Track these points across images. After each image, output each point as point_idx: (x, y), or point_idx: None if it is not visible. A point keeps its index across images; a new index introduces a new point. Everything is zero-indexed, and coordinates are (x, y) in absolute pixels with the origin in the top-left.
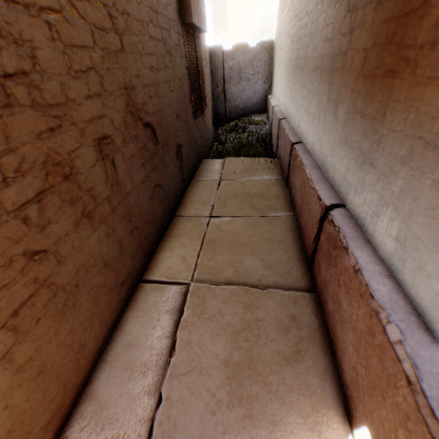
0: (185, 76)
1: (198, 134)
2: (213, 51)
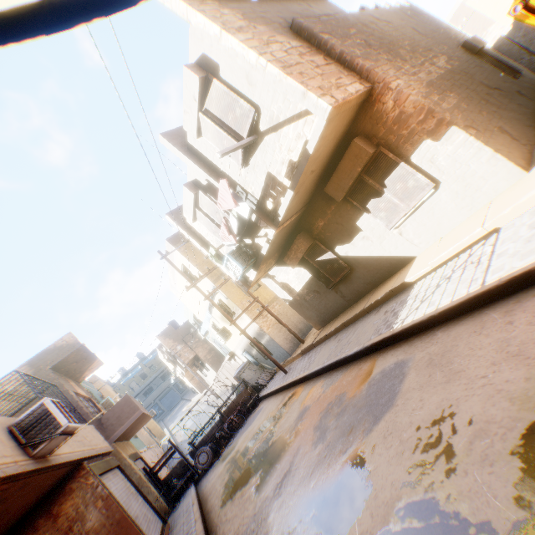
0: (492, 69)
1: (526, 85)
2: (494, 47)
